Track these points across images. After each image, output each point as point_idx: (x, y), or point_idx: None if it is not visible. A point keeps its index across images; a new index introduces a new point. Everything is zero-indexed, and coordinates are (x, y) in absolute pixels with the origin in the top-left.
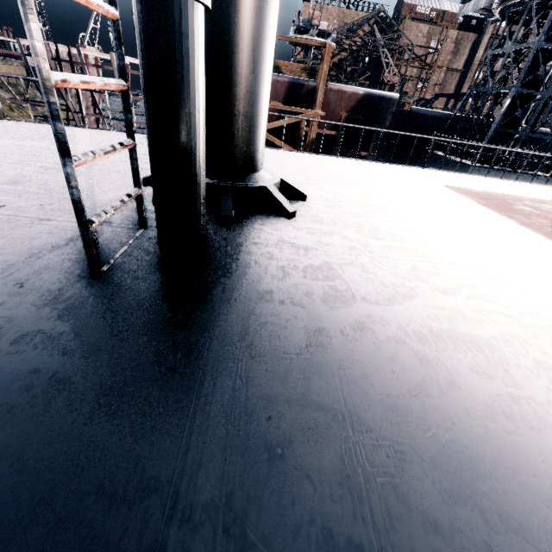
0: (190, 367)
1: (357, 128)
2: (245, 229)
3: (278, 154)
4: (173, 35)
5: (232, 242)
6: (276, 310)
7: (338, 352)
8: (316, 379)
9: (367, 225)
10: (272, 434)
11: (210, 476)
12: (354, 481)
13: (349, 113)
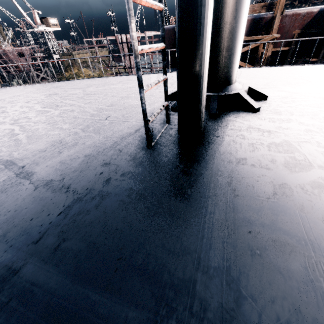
0: (199, 197)
1: (308, 41)
2: (224, 121)
3: (243, 71)
4: (197, 8)
5: (217, 129)
6: (249, 170)
7: (299, 200)
8: (282, 215)
9: (321, 113)
10: (252, 241)
11: (216, 254)
12: (316, 285)
13: (302, 30)
